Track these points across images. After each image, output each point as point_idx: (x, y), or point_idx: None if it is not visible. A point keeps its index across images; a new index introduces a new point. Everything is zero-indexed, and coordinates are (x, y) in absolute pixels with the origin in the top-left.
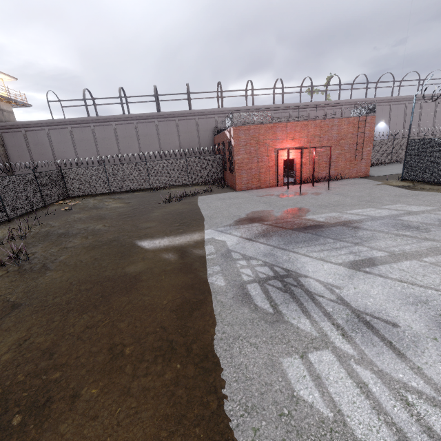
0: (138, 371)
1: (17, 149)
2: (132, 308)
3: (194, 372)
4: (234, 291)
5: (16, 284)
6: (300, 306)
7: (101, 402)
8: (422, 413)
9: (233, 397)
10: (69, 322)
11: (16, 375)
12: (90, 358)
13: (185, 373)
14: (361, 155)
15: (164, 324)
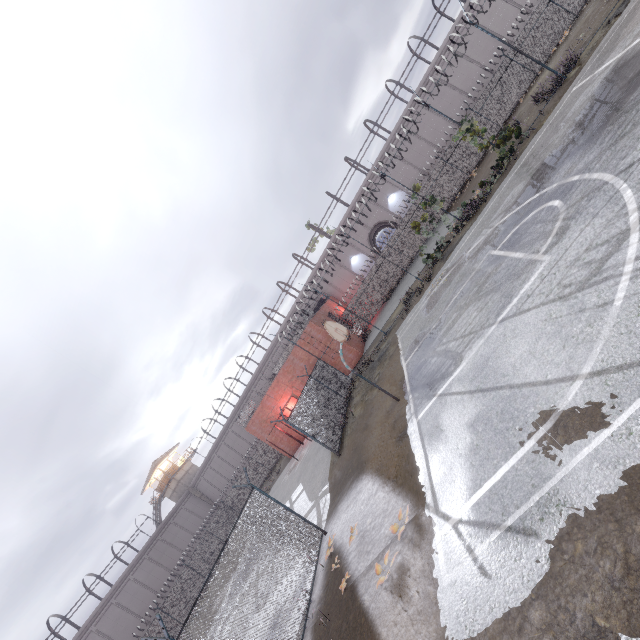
0: None
1: (209, 490)
2: None
3: None
4: None
5: None
6: None
7: None
8: None
9: None
10: None
11: None
12: None
13: None
14: (336, 351)
15: None
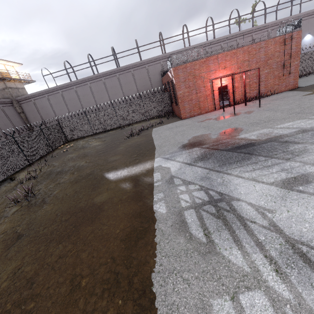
0: (87, 306)
1: (32, 113)
2: (93, 238)
3: (132, 310)
4: (173, 218)
5: (24, 217)
6: (231, 235)
7: None
8: None
9: None
10: (49, 252)
11: (6, 303)
12: (56, 289)
13: (125, 310)
14: (289, 70)
15: (114, 254)
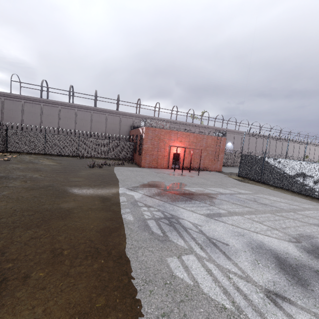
0: (74, 263)
1: None
2: (67, 228)
3: (113, 264)
4: (139, 223)
5: None
6: (178, 233)
7: (48, 280)
8: (235, 281)
9: (138, 276)
10: (16, 234)
11: None
12: (36, 256)
13: (107, 265)
14: (218, 158)
15: (92, 238)
